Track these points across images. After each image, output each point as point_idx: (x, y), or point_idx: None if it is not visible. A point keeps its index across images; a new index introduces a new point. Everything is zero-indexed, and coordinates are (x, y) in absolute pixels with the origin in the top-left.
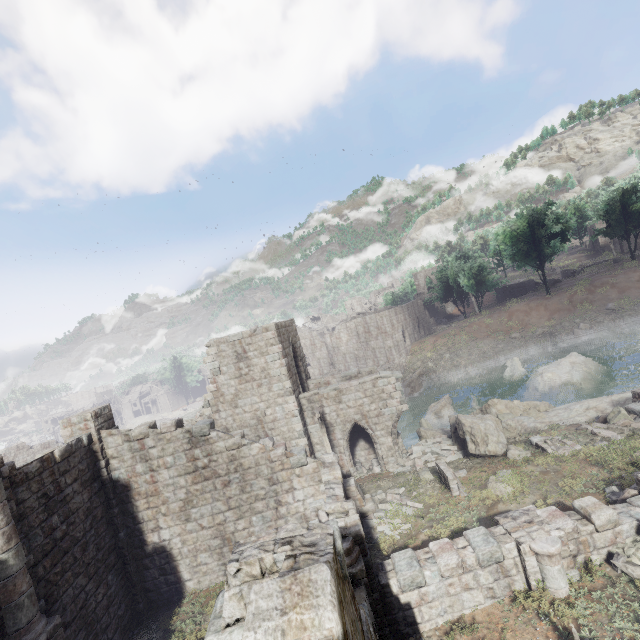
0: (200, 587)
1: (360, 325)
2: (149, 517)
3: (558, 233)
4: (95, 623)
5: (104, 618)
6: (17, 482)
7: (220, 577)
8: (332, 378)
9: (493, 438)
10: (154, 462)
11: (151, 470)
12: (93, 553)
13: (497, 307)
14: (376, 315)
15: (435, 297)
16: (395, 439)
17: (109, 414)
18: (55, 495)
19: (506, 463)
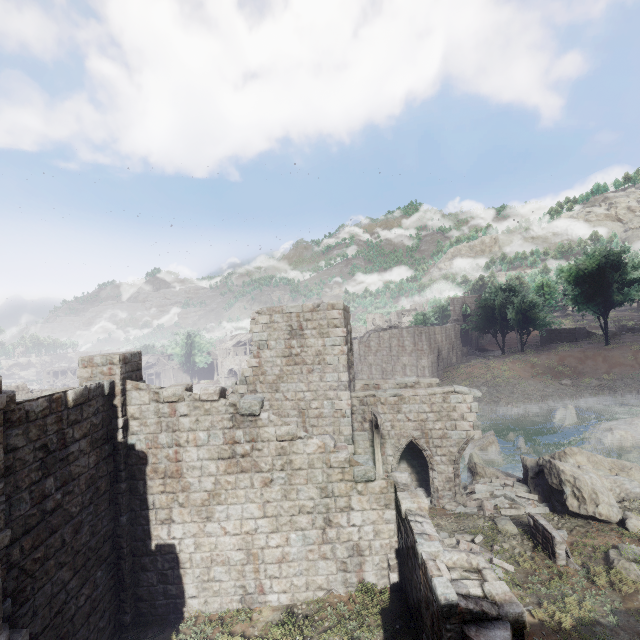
0: (206, 610)
1: (394, 337)
2: (161, 504)
3: (631, 281)
4: (69, 637)
5: (81, 630)
6: (12, 421)
7: (234, 602)
8: (384, 382)
9: (604, 497)
10: (183, 435)
11: (177, 444)
12: (86, 538)
13: (544, 348)
14: (415, 330)
15: (474, 325)
16: (458, 470)
17: (138, 363)
18: (56, 450)
19: (626, 535)
